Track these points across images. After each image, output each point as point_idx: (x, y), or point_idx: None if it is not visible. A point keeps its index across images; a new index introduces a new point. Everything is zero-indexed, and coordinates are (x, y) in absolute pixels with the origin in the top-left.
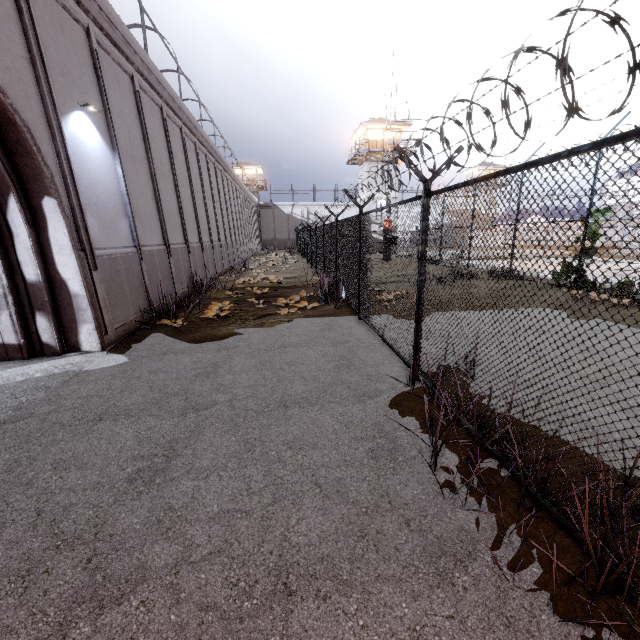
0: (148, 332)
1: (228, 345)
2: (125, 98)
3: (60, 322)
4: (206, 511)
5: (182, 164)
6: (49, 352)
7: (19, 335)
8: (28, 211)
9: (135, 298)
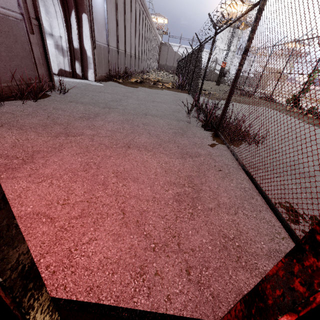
0: (109, 81)
1: (137, 89)
2: None
3: (82, 67)
4: (130, 106)
5: (128, 8)
6: (78, 77)
7: (70, 68)
8: (77, 18)
9: (105, 67)
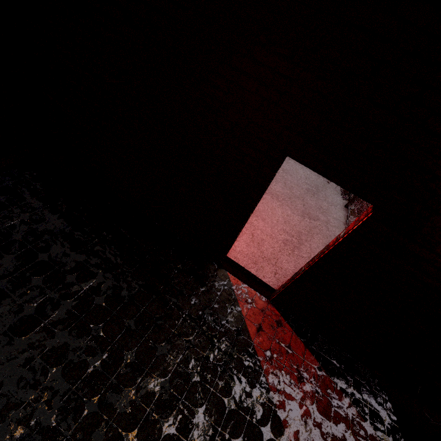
0: None
1: None
2: None
3: None
4: None
5: None
6: None
7: None
8: None
9: None
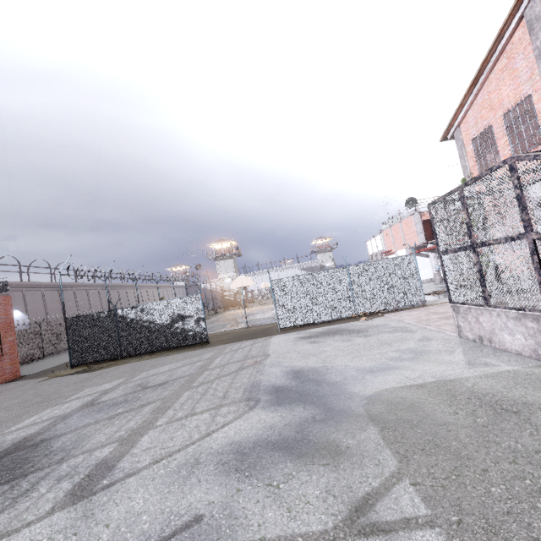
0: None
1: None
2: (37, 297)
3: None
4: None
5: (72, 302)
6: None
7: None
8: None
9: None
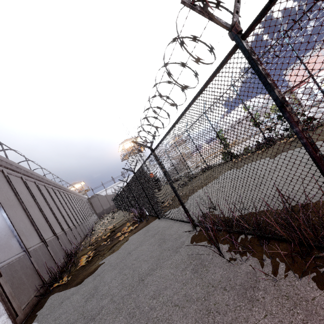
0: (46, 298)
1: (99, 272)
2: (0, 181)
3: None
4: None
5: (40, 197)
6: None
7: None
8: None
9: (31, 282)
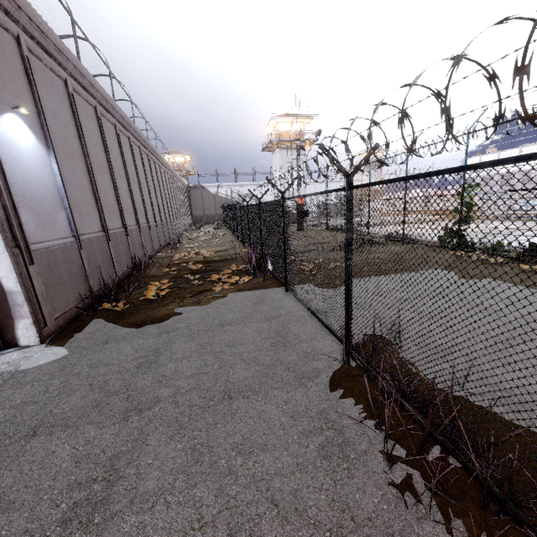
0: (89, 318)
1: (168, 327)
2: (59, 100)
3: None
4: None
5: (117, 156)
6: None
7: None
8: None
9: (75, 285)
